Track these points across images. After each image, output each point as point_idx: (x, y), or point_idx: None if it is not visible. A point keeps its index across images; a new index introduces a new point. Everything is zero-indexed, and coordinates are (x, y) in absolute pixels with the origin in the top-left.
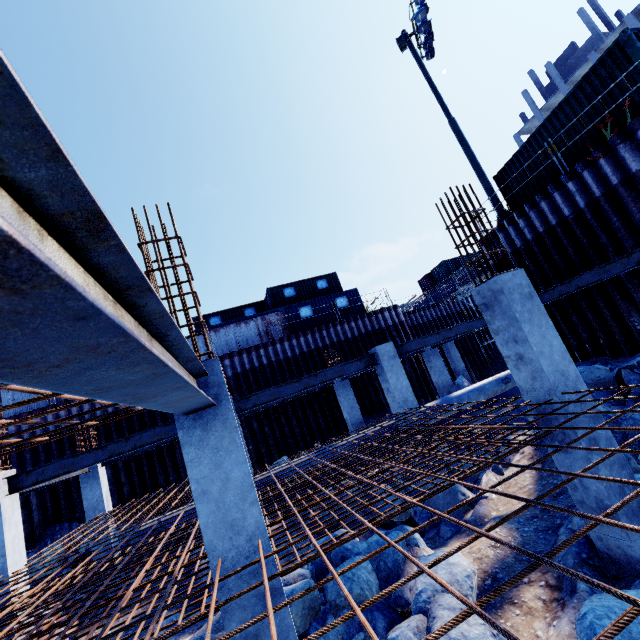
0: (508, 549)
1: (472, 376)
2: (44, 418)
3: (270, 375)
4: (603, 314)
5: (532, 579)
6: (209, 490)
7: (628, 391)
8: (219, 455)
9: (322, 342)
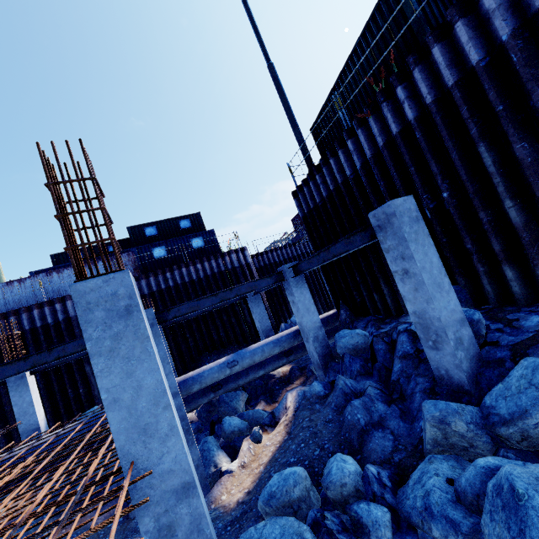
0: None
1: (320, 308)
2: None
3: None
4: (377, 276)
5: None
6: None
7: (375, 360)
8: None
9: (166, 284)
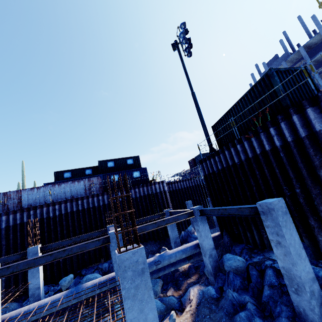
0: None
1: None
2: None
3: (82, 216)
4: (250, 221)
5: None
6: None
7: (250, 281)
8: None
9: None
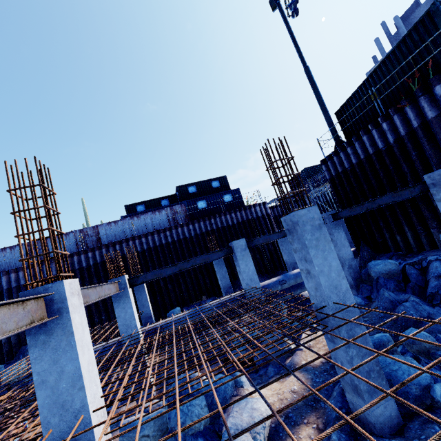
0: (301, 395)
1: None
2: (17, 275)
3: (173, 249)
4: (400, 222)
5: (309, 421)
6: (47, 380)
7: (408, 281)
8: (57, 354)
9: (211, 227)
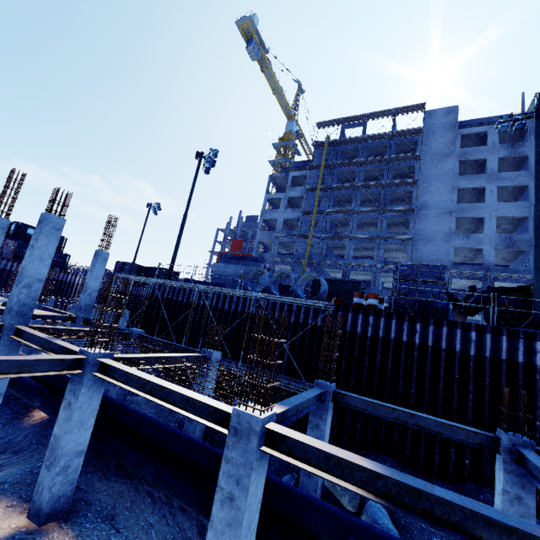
0: None
1: None
2: None
3: None
4: None
5: None
6: None
7: None
8: None
9: None
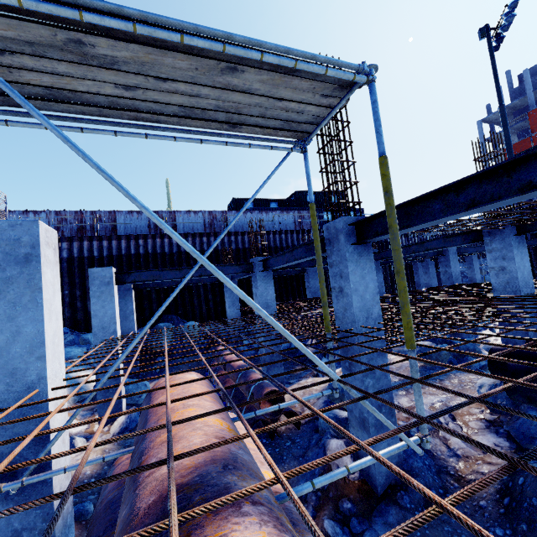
0: None
1: None
2: (161, 242)
3: None
4: None
5: None
6: (520, 268)
7: None
8: (522, 256)
9: None
